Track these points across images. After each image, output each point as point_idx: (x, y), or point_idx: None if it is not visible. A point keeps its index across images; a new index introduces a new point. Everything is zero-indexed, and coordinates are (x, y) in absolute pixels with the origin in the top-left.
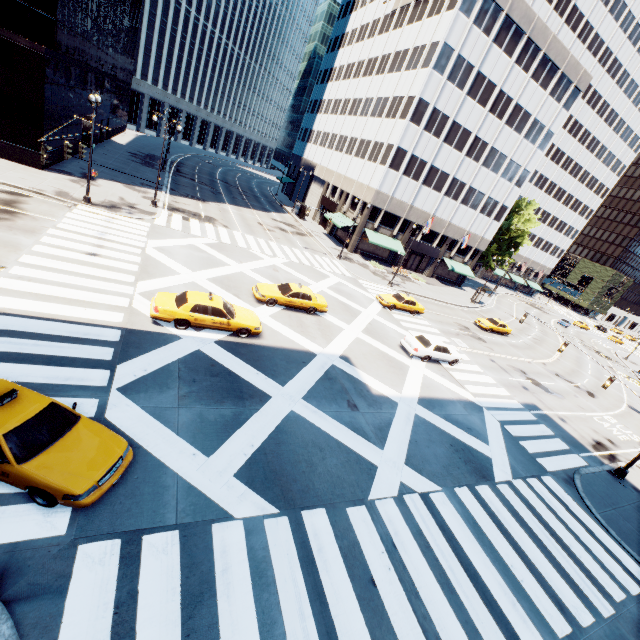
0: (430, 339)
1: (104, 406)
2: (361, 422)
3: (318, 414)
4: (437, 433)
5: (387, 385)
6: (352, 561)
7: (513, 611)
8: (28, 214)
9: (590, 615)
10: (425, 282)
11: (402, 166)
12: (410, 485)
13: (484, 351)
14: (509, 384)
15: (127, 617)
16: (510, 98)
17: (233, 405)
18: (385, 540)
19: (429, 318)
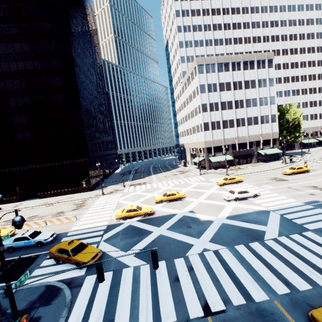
0: (234, 190)
1: (98, 245)
2: (191, 231)
3: (171, 233)
4: (233, 227)
5: (210, 216)
6: (171, 274)
7: (251, 285)
8: (87, 204)
9: (309, 286)
10: (252, 166)
11: (209, 128)
12: (208, 248)
13: (284, 185)
14: (298, 195)
15: (95, 290)
16: (240, 81)
17: (138, 237)
18: (189, 267)
19: (248, 181)
